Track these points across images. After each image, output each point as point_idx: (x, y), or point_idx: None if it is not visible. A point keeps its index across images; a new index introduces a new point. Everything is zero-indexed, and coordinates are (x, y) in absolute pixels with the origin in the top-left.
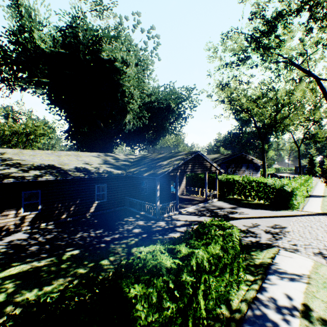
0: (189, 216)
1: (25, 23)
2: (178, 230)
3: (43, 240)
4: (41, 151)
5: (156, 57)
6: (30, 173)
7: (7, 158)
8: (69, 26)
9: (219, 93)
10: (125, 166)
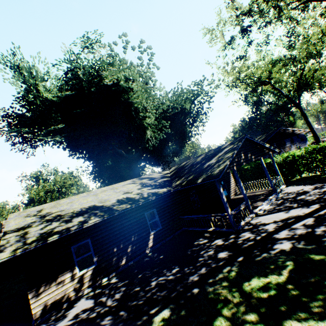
0: (273, 215)
1: (29, 80)
2: (280, 238)
3: (114, 304)
4: (76, 196)
5: (154, 68)
6: (73, 222)
7: (45, 213)
8: (67, 70)
9: (227, 78)
10: (166, 183)
